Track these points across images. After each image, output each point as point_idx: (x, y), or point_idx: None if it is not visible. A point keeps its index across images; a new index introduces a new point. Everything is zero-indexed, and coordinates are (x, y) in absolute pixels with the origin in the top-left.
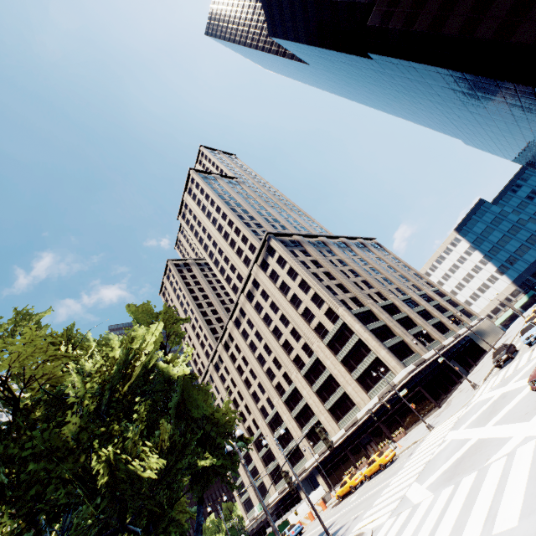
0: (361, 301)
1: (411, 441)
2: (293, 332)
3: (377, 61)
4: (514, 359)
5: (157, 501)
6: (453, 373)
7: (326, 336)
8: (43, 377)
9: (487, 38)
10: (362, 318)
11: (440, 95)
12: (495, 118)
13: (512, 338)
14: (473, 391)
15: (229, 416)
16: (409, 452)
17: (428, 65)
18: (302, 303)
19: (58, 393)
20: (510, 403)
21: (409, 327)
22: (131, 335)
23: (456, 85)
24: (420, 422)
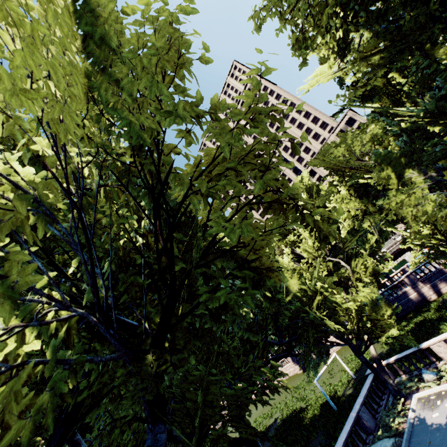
0: None
1: None
2: None
3: None
4: None
5: None
6: None
7: None
8: None
9: None
10: None
11: None
12: None
13: None
14: None
15: None
16: None
17: None
18: None
19: None
20: None
21: None
22: None
23: None
24: None
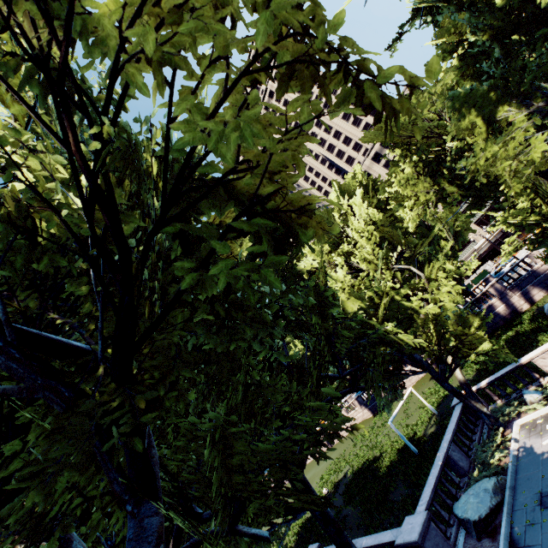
0: None
1: None
2: None
3: None
4: None
5: None
6: None
7: None
8: None
9: None
10: None
11: None
12: None
13: None
14: None
15: None
16: None
17: None
18: None
19: None
20: None
21: None
22: None
23: None
24: None
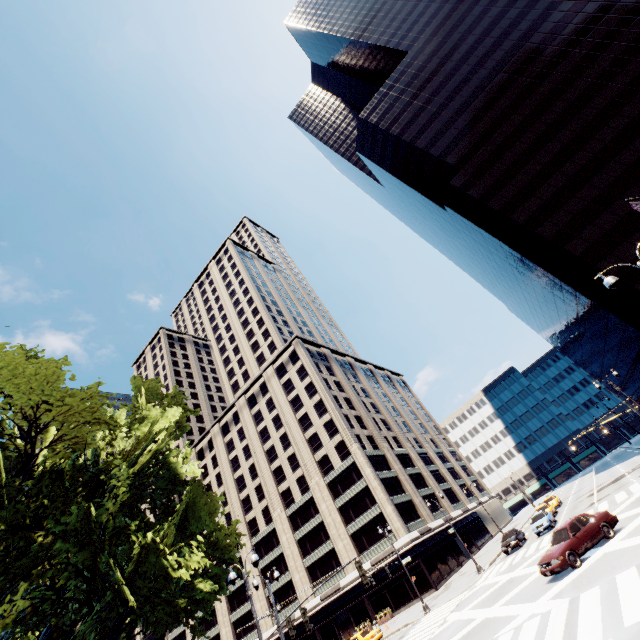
0: (377, 442)
1: (402, 624)
2: (291, 459)
3: (450, 214)
4: (522, 547)
5: (176, 610)
6: (456, 553)
7: (329, 473)
8: (69, 440)
9: (546, 238)
10: (374, 462)
11: (498, 262)
12: (540, 300)
13: (520, 526)
14: (477, 575)
15: (231, 540)
16: (400, 635)
17: (494, 237)
18: (313, 427)
19: (84, 463)
20: (518, 586)
21: (420, 486)
22: (145, 415)
23: (514, 261)
24: (411, 604)
